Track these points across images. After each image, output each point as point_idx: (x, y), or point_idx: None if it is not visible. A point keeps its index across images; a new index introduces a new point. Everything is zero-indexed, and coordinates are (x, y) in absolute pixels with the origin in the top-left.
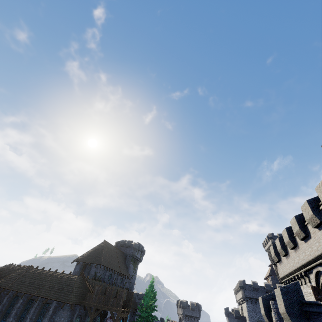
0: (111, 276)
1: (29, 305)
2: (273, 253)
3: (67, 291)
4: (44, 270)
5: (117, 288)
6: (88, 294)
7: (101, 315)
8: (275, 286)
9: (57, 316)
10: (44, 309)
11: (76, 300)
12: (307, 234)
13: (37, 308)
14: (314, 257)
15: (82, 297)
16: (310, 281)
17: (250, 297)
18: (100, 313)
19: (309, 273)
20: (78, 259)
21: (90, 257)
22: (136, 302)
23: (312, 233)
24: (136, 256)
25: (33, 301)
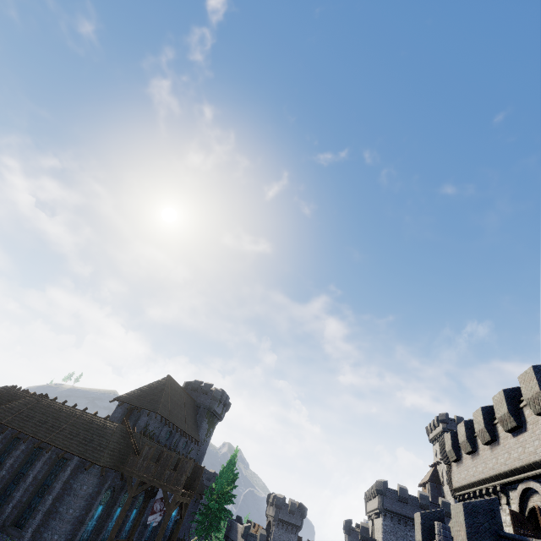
0: (170, 435)
1: (36, 456)
2: (450, 446)
3: (98, 444)
4: (66, 406)
5: (178, 456)
6: (132, 455)
7: (146, 493)
8: (435, 500)
9: (77, 481)
10: (57, 467)
11: (111, 461)
12: (520, 423)
13: (48, 463)
14: (526, 464)
15: (121, 459)
16: (509, 502)
17: (391, 510)
18: (146, 490)
19: (509, 489)
20: (121, 398)
21: (142, 399)
22: (203, 484)
23: (531, 423)
24: (214, 410)
25: (42, 451)
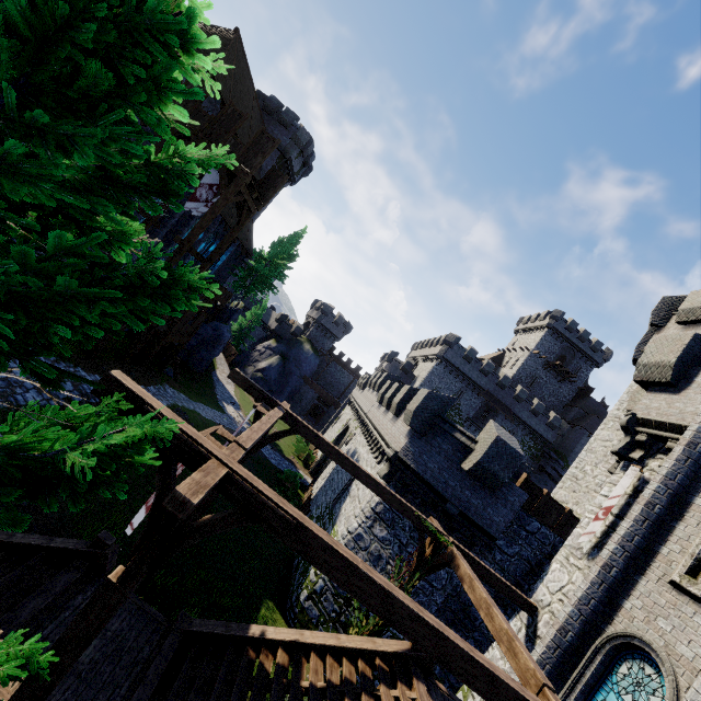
0: None
1: None
2: None
3: None
4: None
5: None
6: None
7: None
8: None
9: None
10: None
11: None
12: None
13: None
14: None
15: None
16: None
17: (449, 361)
18: None
19: None
20: None
21: None
22: (251, 243)
23: None
24: (290, 159)
25: None
